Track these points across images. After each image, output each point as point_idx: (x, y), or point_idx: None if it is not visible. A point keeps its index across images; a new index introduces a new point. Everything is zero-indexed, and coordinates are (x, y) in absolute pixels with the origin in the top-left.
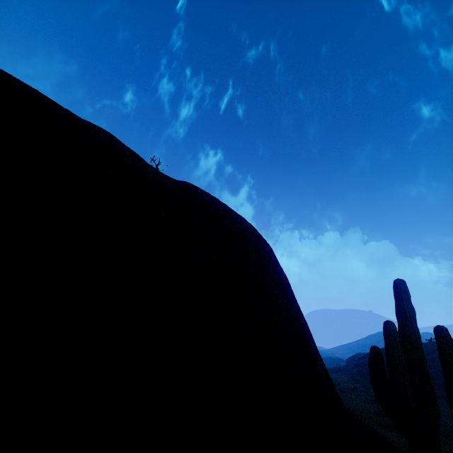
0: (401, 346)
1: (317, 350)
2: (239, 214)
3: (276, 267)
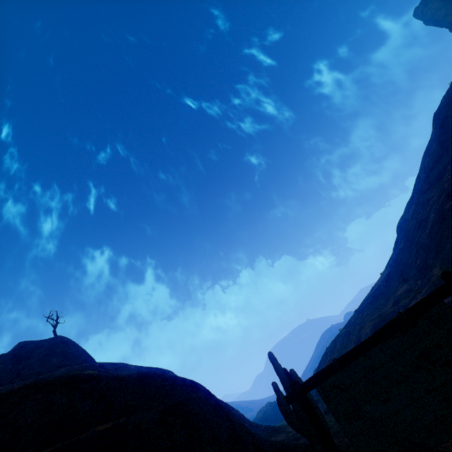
0: (284, 390)
1: (245, 431)
2: (178, 377)
3: (210, 403)
